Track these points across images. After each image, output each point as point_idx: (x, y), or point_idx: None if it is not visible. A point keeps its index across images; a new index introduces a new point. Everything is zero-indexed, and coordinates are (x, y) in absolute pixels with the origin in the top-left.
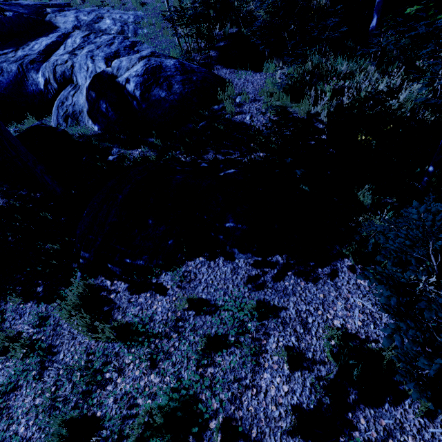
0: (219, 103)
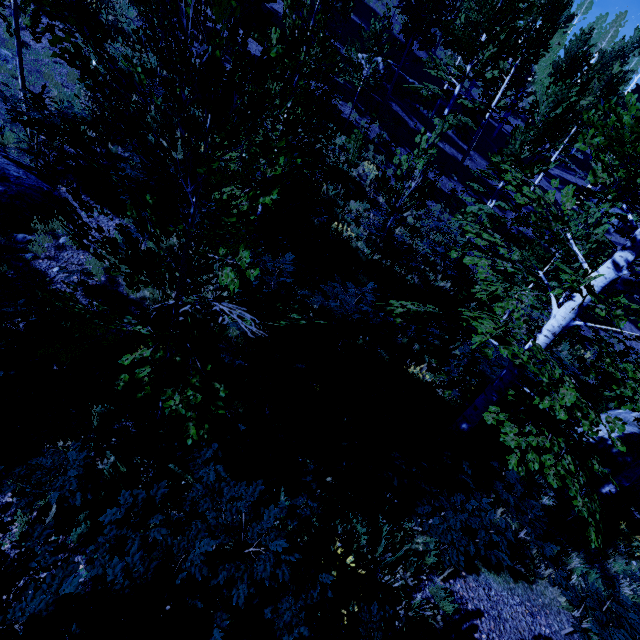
0: (32, 233)
